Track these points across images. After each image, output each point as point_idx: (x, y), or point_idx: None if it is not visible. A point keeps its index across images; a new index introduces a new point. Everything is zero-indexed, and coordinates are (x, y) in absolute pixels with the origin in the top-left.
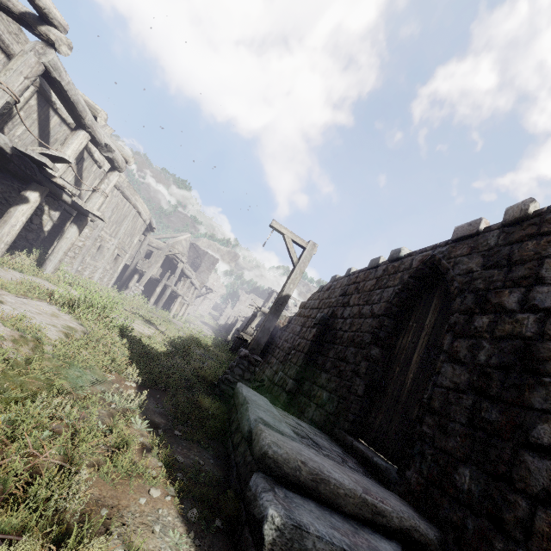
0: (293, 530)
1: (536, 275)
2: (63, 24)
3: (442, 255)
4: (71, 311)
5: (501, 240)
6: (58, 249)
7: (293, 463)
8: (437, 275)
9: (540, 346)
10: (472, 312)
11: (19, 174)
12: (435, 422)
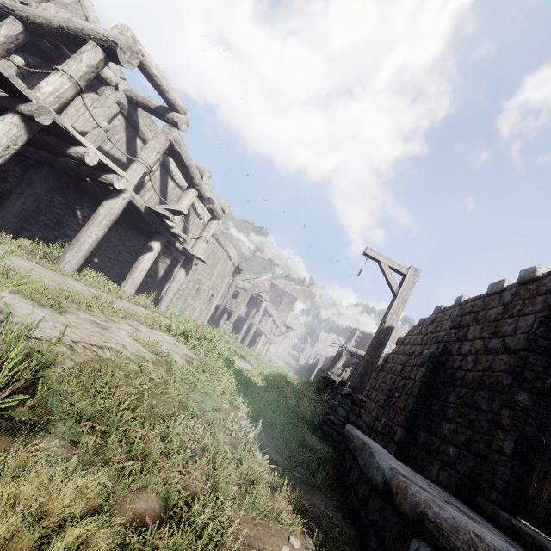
0: None
1: None
2: (183, 109)
3: None
4: (186, 341)
5: None
6: (170, 289)
7: (463, 534)
8: None
9: None
10: None
11: (146, 229)
12: None
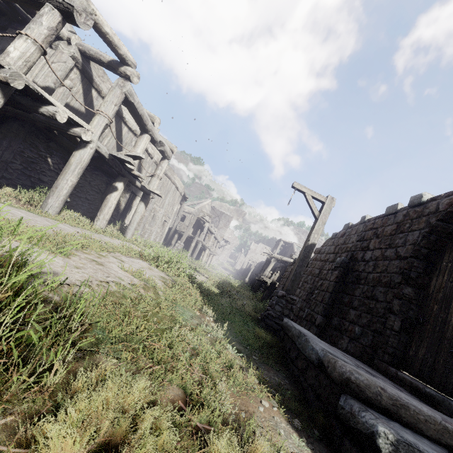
0: (405, 447)
1: None
2: (133, 62)
3: None
4: (157, 265)
5: None
6: (134, 220)
7: (373, 389)
8: None
9: None
10: None
11: (109, 171)
12: None
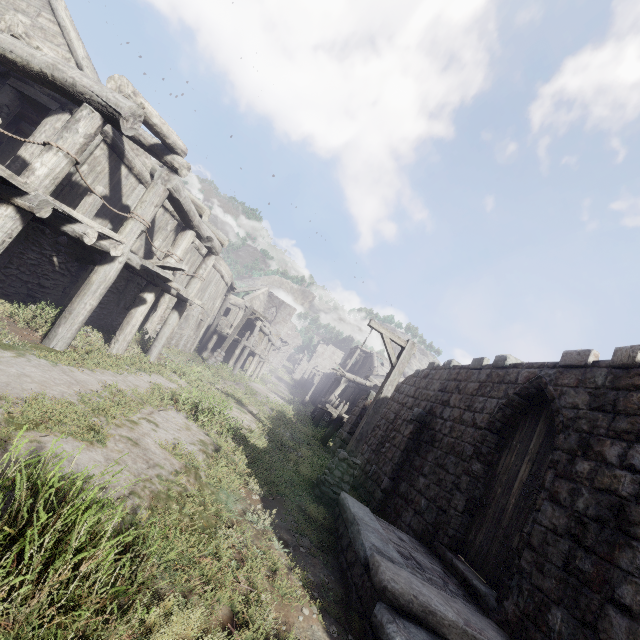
0: None
1: (637, 433)
2: (184, 150)
3: (548, 378)
4: (196, 420)
5: (608, 382)
6: (162, 335)
7: (407, 596)
8: (544, 397)
9: (633, 508)
10: (574, 453)
11: (134, 272)
12: (533, 559)
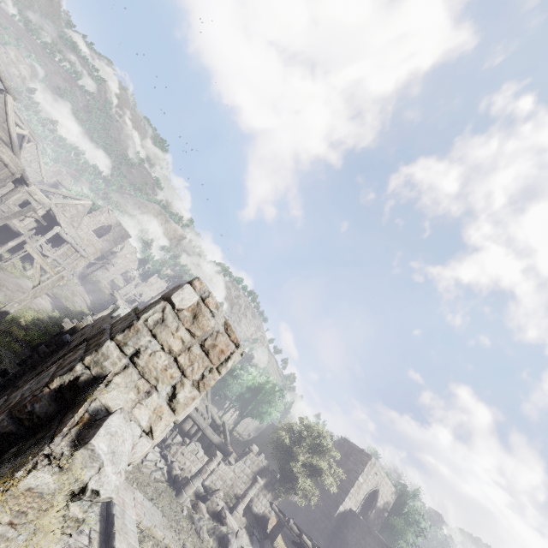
0: None
1: None
2: None
3: None
4: None
5: None
6: None
7: None
8: None
9: None
10: None
11: None
12: None
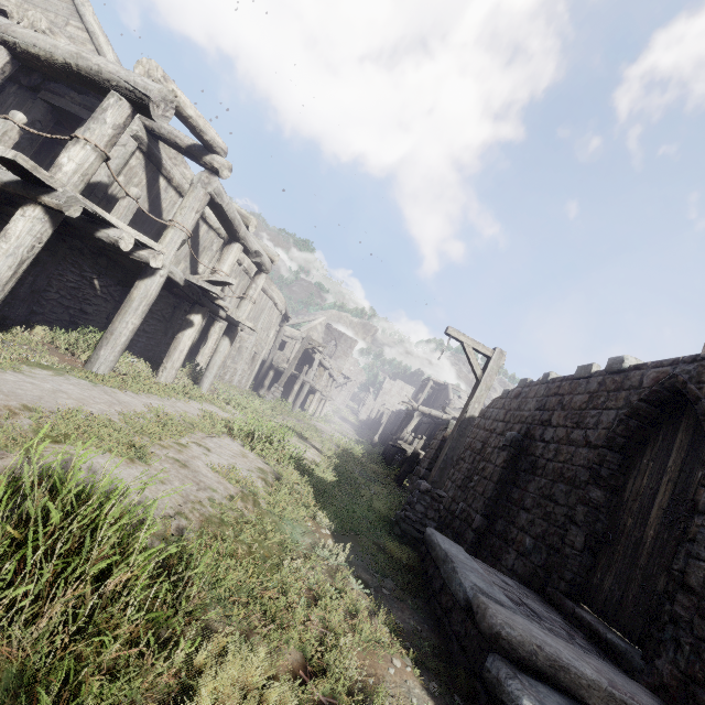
0: None
1: None
2: (223, 148)
3: (687, 376)
4: (253, 447)
5: None
6: (213, 364)
7: (528, 646)
8: (682, 400)
9: None
10: None
11: (180, 295)
12: (692, 603)
